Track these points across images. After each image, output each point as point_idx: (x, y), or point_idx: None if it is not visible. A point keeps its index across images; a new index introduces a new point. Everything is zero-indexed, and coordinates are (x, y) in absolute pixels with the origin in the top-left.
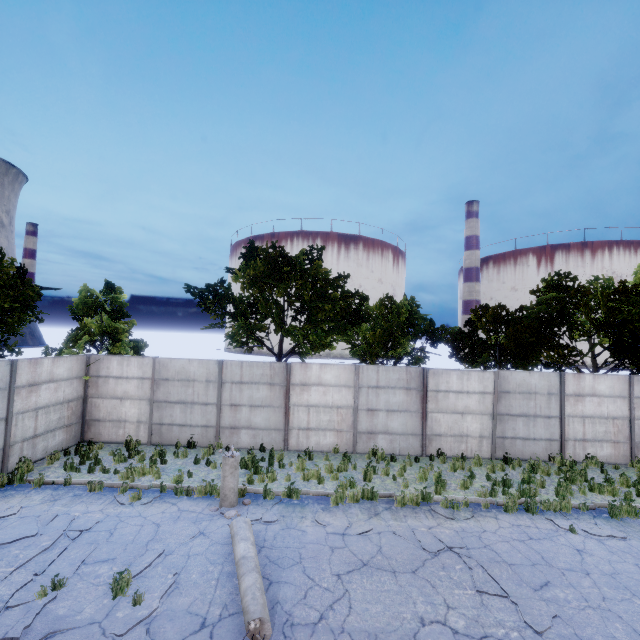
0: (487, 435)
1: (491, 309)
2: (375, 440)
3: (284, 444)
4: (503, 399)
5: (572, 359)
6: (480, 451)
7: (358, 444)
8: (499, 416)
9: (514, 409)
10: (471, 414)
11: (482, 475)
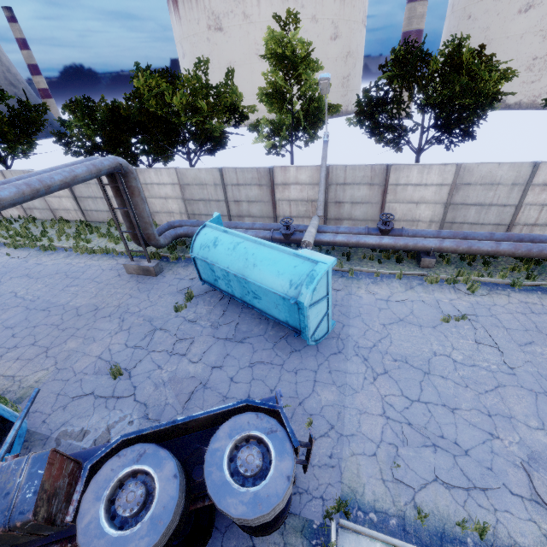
0: (77, 209)
1: (106, 111)
2: (34, 212)
3: (1, 215)
4: (76, 188)
5: (169, 149)
6: (79, 218)
7: (28, 215)
8: (79, 198)
9: (84, 194)
10: (63, 198)
11: (54, 231)
